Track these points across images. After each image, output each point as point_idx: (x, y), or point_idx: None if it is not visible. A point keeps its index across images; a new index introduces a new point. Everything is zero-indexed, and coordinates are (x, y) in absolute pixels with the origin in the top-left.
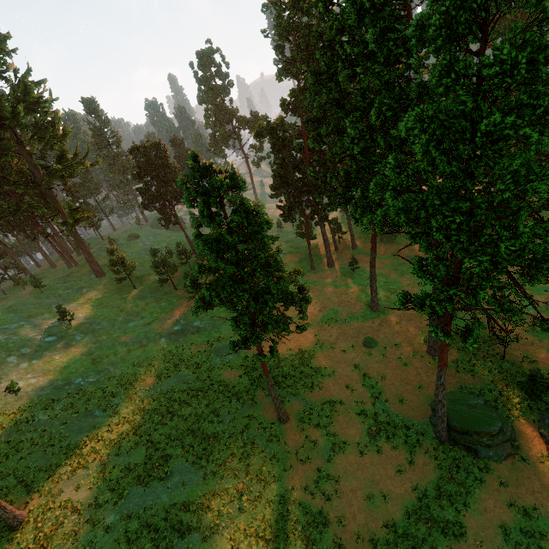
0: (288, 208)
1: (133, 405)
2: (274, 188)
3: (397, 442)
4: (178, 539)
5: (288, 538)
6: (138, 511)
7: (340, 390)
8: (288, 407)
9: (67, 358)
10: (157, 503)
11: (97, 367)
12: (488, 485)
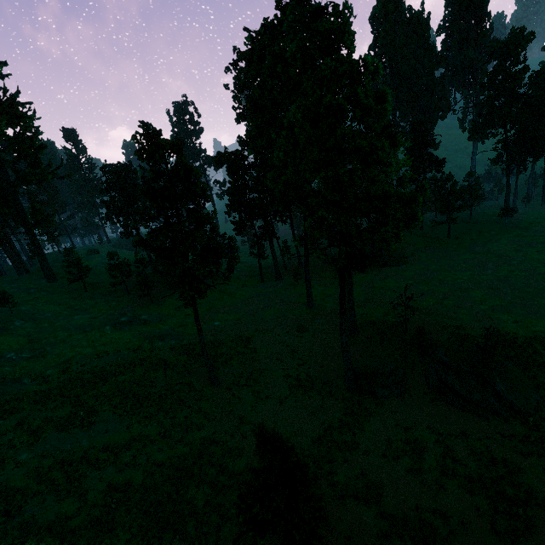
0: (240, 222)
1: (66, 376)
2: (229, 205)
3: (313, 393)
4: (92, 472)
5: (203, 467)
6: (54, 452)
7: (271, 362)
8: (221, 374)
9: (2, 338)
10: (75, 447)
11: (33, 346)
12: (381, 415)
